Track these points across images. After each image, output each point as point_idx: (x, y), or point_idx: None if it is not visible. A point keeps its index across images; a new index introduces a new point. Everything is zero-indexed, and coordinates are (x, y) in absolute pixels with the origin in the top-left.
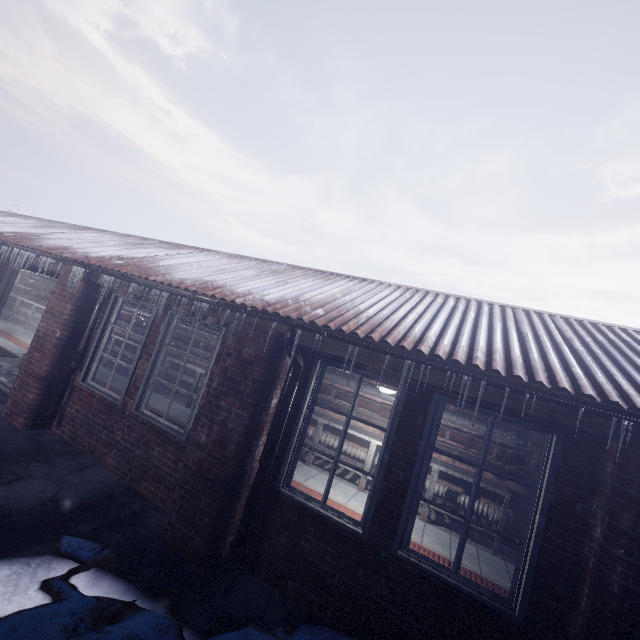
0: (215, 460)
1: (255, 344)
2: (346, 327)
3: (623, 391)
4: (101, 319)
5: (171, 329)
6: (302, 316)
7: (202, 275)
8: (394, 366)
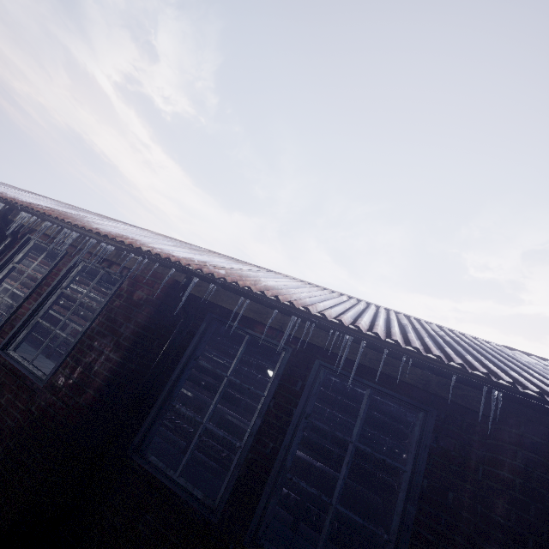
0: (64, 406)
1: (149, 288)
2: (242, 282)
3: (491, 369)
4: (4, 256)
5: (73, 274)
6: (202, 268)
7: (122, 232)
8: (281, 323)
